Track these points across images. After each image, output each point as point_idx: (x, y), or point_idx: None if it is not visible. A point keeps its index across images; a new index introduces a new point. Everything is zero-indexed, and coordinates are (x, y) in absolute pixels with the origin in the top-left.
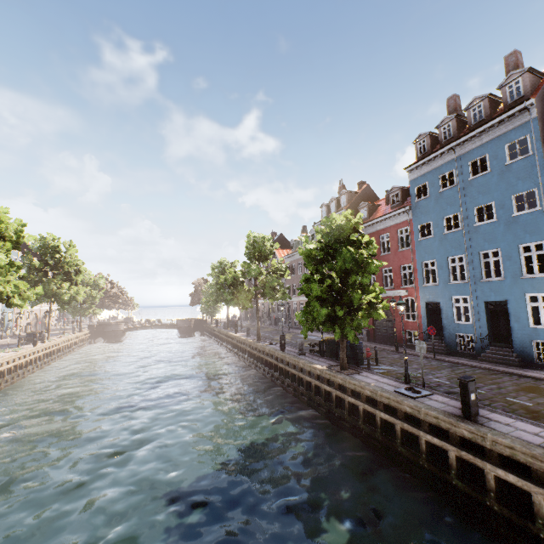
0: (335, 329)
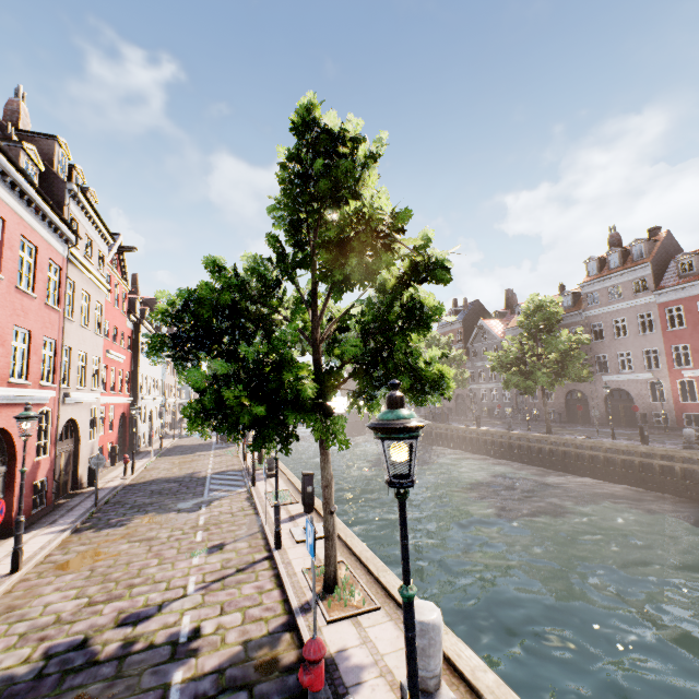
0: None
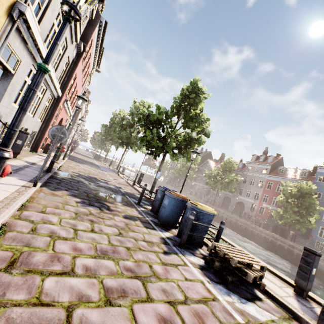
0: (296, 225)
